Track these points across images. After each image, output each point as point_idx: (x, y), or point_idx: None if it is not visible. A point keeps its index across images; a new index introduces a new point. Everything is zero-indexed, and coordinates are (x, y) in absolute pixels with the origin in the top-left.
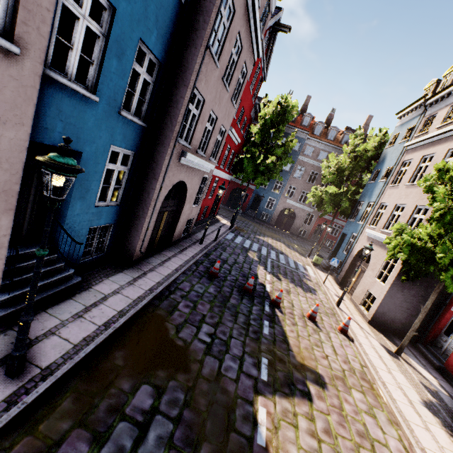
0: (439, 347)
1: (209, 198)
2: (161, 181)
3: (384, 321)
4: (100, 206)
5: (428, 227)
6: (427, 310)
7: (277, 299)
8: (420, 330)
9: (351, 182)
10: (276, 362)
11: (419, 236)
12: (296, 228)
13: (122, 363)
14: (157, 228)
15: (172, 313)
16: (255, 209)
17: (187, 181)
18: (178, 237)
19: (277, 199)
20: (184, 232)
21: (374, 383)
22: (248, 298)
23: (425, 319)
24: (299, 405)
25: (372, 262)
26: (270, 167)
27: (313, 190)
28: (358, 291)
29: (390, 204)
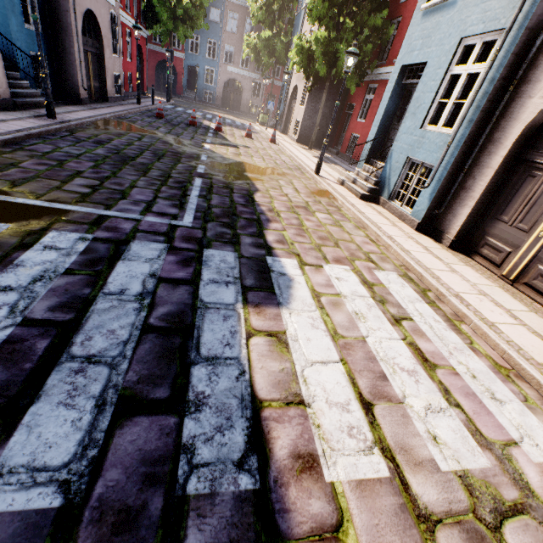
0: (340, 143)
1: (129, 61)
2: (71, 2)
3: (307, 138)
4: (28, 29)
5: (319, 35)
6: (322, 107)
7: (219, 125)
8: (330, 138)
9: (283, 20)
10: (217, 141)
11: (307, 39)
12: (246, 105)
13: (113, 128)
14: (88, 74)
15: (134, 123)
16: (194, 89)
17: (96, 13)
18: (112, 94)
19: (216, 69)
20: (116, 92)
21: (285, 152)
22: (194, 127)
23: (332, 127)
24: (230, 148)
25: (298, 95)
26: (190, 10)
27: (246, 37)
28: (292, 126)
29: (308, 31)
